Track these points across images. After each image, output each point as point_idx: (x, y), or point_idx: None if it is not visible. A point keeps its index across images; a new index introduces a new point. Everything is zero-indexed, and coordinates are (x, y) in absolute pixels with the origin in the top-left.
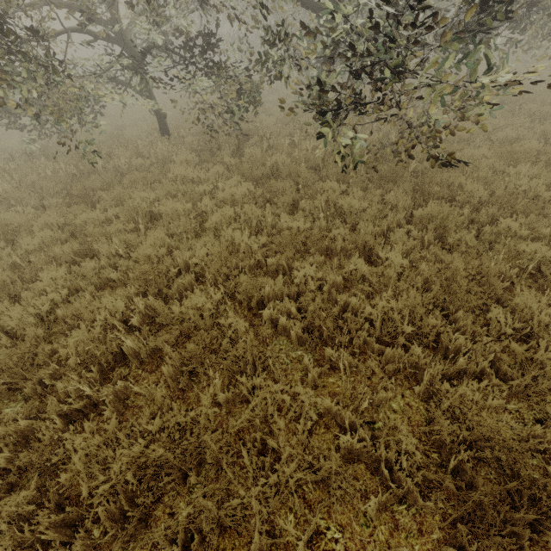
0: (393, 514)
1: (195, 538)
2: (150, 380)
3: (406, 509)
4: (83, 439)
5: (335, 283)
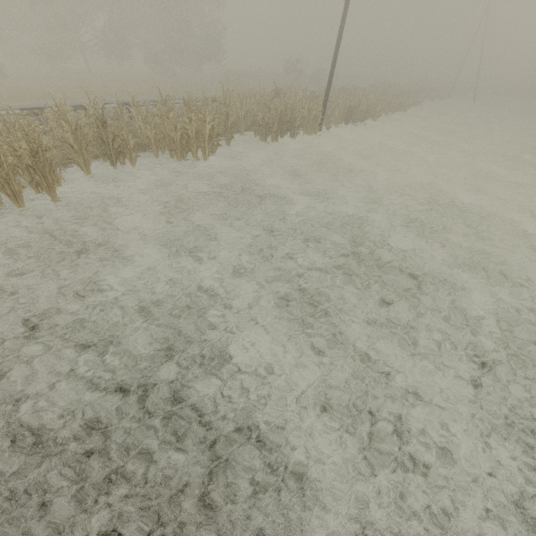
0: None
1: None
2: None
3: None
4: None
5: None
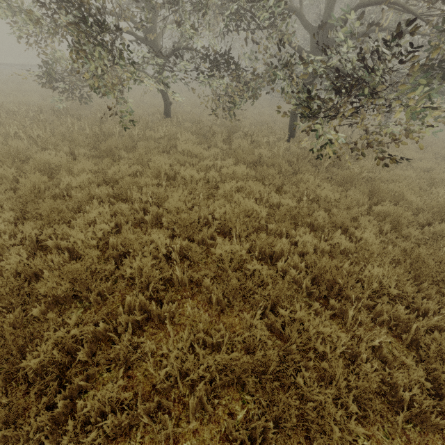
0: (404, 430)
1: (271, 432)
2: (189, 305)
3: (414, 427)
4: (154, 344)
5: (322, 250)
